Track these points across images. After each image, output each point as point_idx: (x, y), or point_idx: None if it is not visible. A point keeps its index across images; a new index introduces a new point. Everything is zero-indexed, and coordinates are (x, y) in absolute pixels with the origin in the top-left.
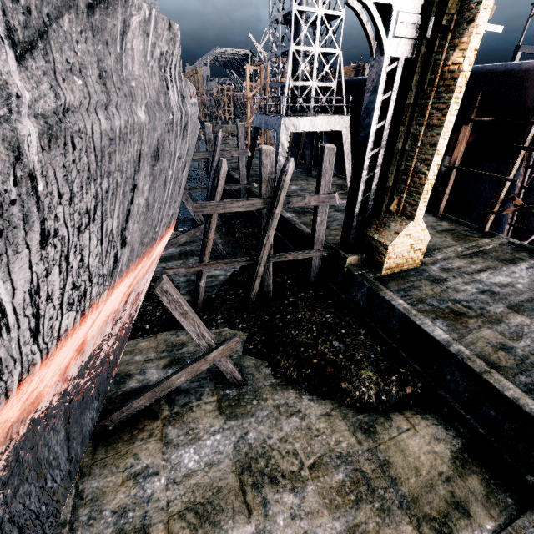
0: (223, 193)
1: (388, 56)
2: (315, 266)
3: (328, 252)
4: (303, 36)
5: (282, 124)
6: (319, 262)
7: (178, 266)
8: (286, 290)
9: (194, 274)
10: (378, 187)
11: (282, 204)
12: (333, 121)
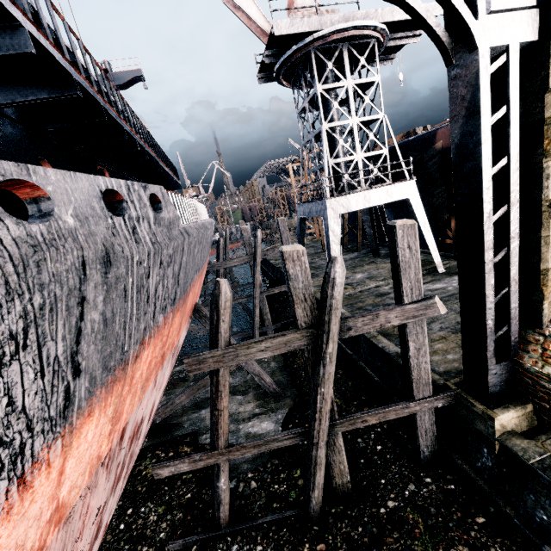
0: (276, 295)
1: (485, 47)
2: (425, 427)
3: (444, 400)
4: (335, 114)
5: (328, 208)
6: (431, 419)
7: (177, 461)
8: (377, 473)
9: (232, 429)
10: (518, 272)
11: (336, 334)
12: (393, 190)
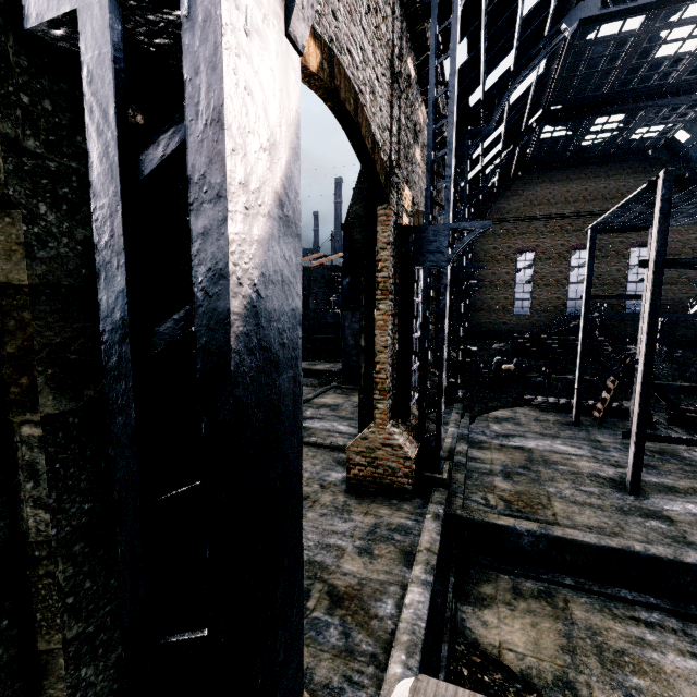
0: None
1: None
2: None
3: None
4: None
5: None
6: None
7: None
8: None
9: None
10: None
11: None
12: None
